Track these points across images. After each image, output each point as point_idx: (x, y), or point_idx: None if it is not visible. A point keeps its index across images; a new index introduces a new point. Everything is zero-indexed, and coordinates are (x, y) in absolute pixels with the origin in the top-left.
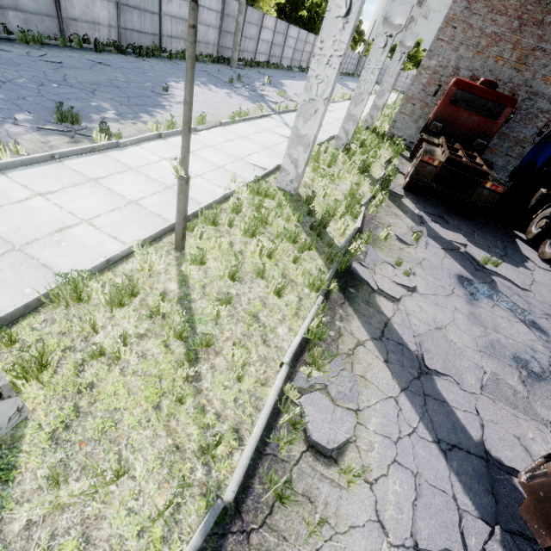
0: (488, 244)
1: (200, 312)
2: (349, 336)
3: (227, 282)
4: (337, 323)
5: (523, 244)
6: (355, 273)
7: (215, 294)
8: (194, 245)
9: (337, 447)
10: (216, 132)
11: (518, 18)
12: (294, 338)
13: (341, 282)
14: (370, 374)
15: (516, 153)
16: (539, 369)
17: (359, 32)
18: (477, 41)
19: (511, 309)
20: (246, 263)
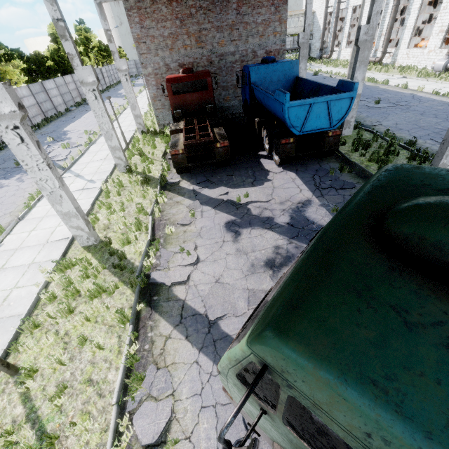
0: (243, 178)
1: (46, 414)
2: (159, 338)
3: (61, 370)
4: (149, 335)
5: (265, 160)
6: (154, 282)
7: (51, 391)
8: (26, 359)
9: (164, 431)
10: (18, 230)
11: (176, 18)
12: (118, 378)
13: (146, 297)
14: (178, 357)
15: (240, 93)
16: (281, 260)
17: (104, 50)
18: (165, 43)
19: (262, 224)
20: (73, 340)
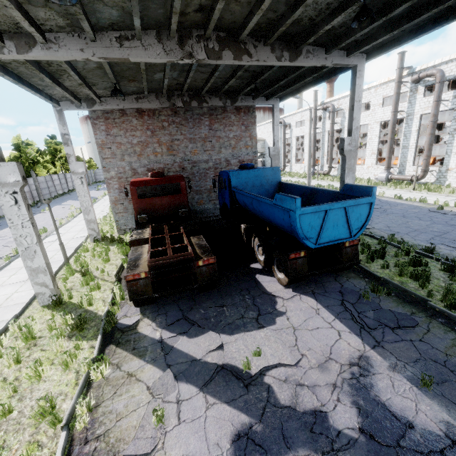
0: (240, 311)
1: None
2: None
3: None
4: None
5: (263, 276)
6: None
7: None
8: None
9: None
10: None
11: (147, 129)
12: None
13: None
14: None
15: (214, 197)
16: None
17: None
18: (133, 150)
19: (310, 439)
20: None
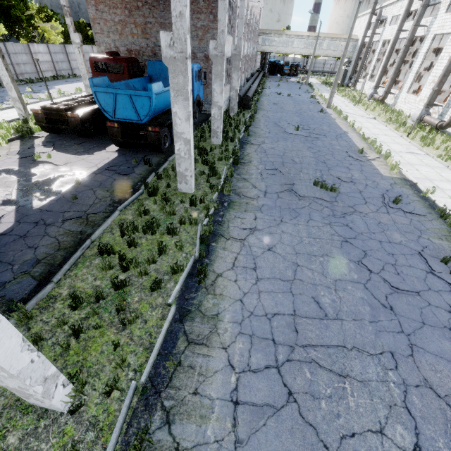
0: (79, 148)
1: None
2: None
3: None
4: None
5: None
6: None
7: None
8: None
9: None
10: None
11: (126, 8)
12: None
13: None
14: None
15: None
16: None
17: None
18: (115, 28)
19: (22, 176)
20: None
